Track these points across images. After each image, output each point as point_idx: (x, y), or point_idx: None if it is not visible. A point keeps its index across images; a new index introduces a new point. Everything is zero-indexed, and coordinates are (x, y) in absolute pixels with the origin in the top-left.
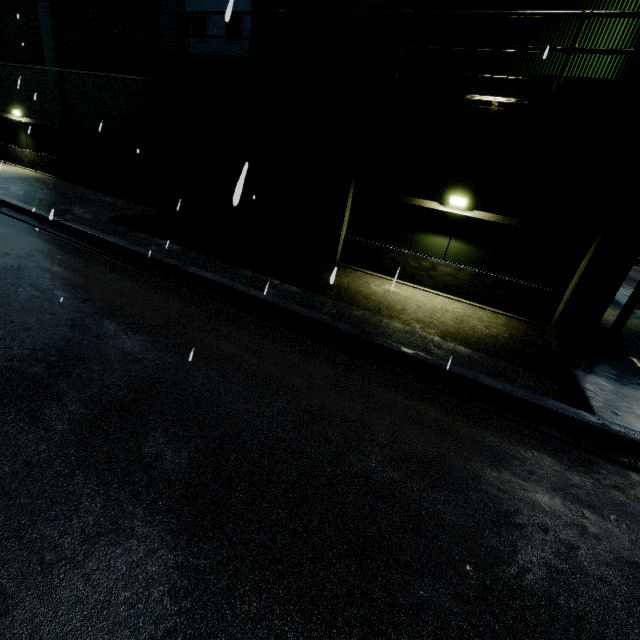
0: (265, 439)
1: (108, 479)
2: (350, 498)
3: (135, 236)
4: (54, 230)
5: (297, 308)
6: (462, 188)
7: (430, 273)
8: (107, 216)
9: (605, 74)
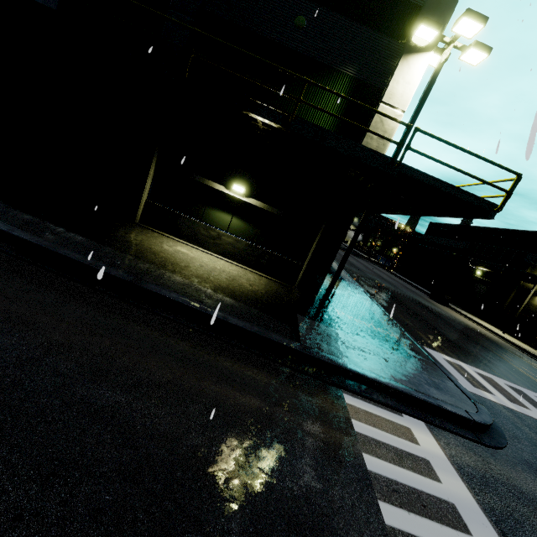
0: None
1: None
2: (60, 424)
3: None
4: None
5: (70, 253)
6: (242, 179)
7: (216, 241)
8: None
9: (326, 126)
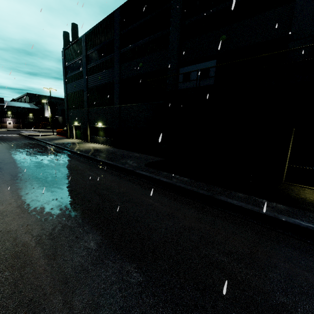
0: None
1: None
2: None
3: (162, 174)
4: (131, 175)
5: None
6: None
7: None
8: (143, 164)
9: None
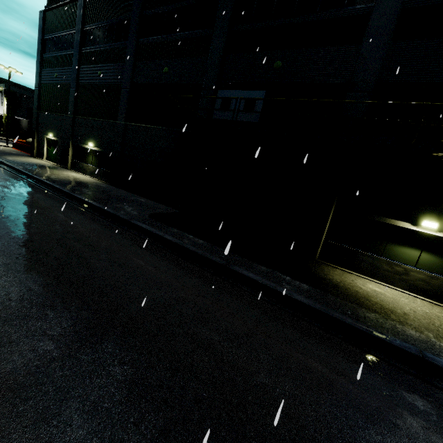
0: None
1: None
2: None
3: (170, 230)
4: (124, 226)
5: (342, 317)
6: (433, 215)
7: (403, 276)
8: (147, 213)
9: None
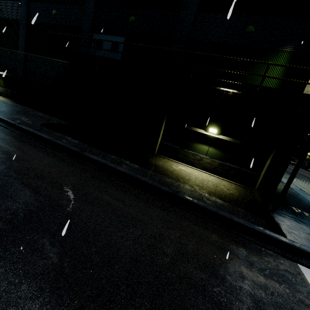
0: (132, 254)
1: (43, 286)
2: (182, 292)
3: (54, 134)
4: (11, 128)
5: (141, 177)
6: (215, 125)
7: (200, 161)
8: (40, 123)
9: (273, 85)
